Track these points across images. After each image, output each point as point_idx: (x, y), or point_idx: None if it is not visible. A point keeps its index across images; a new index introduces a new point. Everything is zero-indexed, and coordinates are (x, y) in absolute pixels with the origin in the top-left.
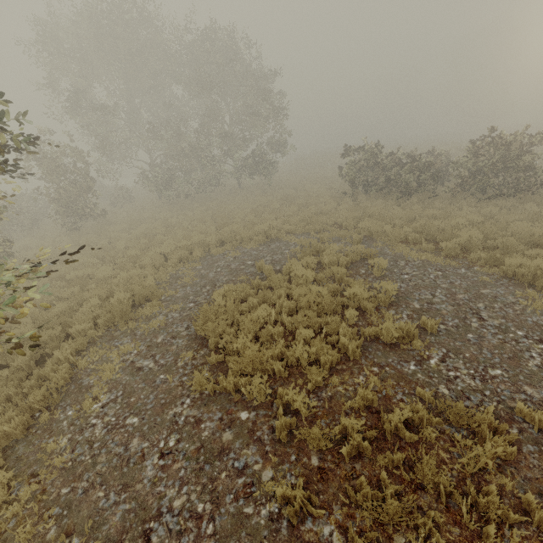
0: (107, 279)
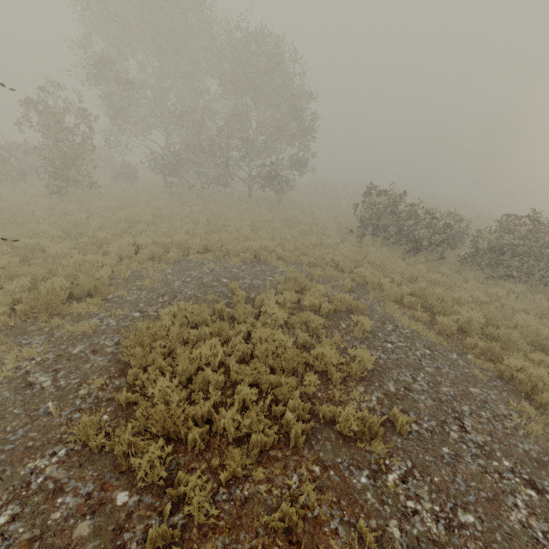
0: (59, 257)
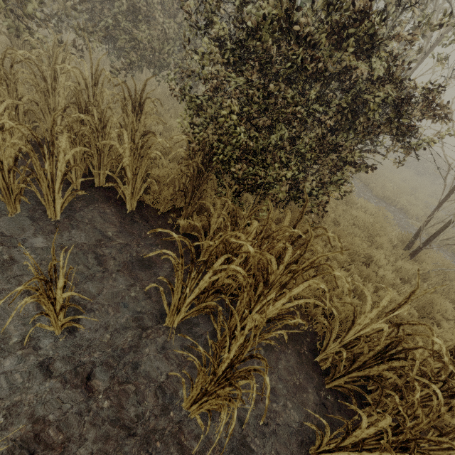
0: None
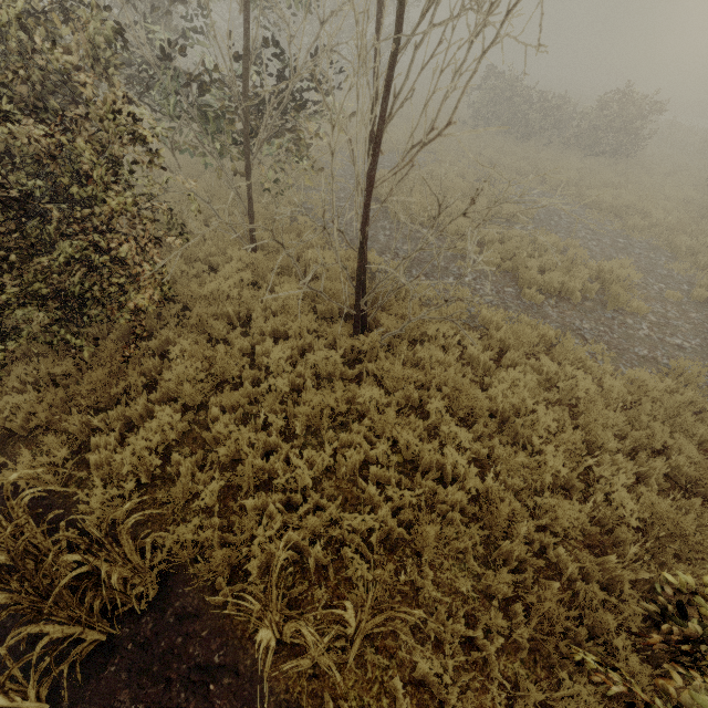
0: None
